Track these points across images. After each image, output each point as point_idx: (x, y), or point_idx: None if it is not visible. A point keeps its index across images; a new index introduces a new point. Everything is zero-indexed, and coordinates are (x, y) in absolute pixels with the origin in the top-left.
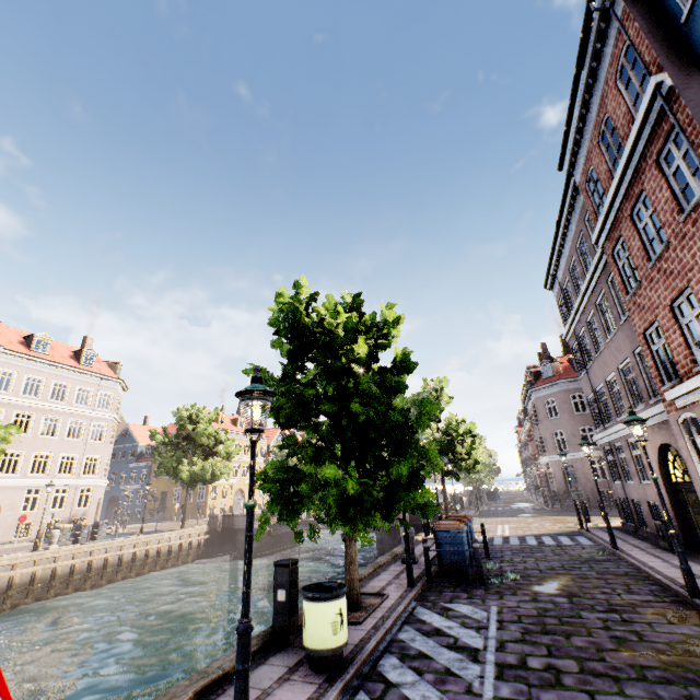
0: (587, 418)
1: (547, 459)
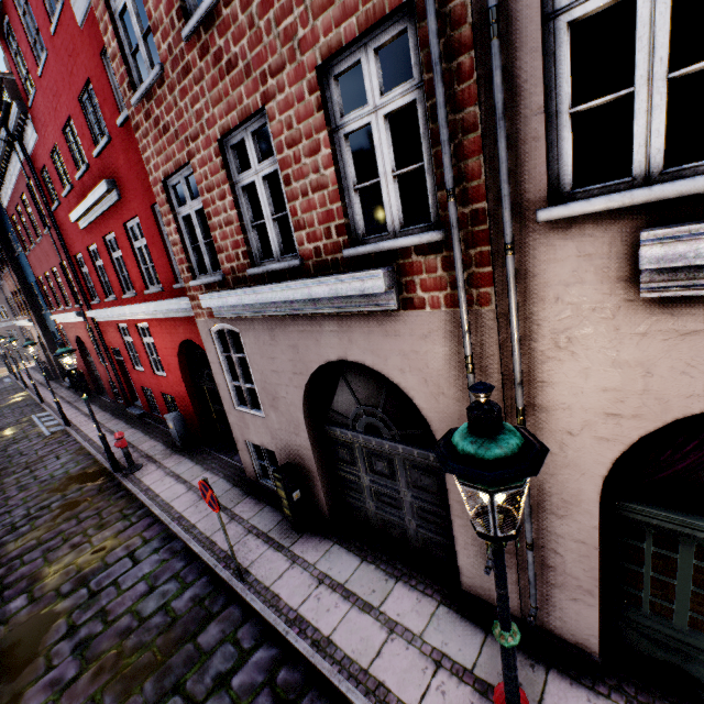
0: None
1: None
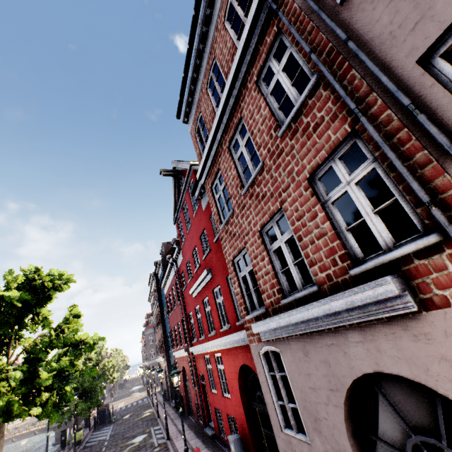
0: None
1: (147, 363)
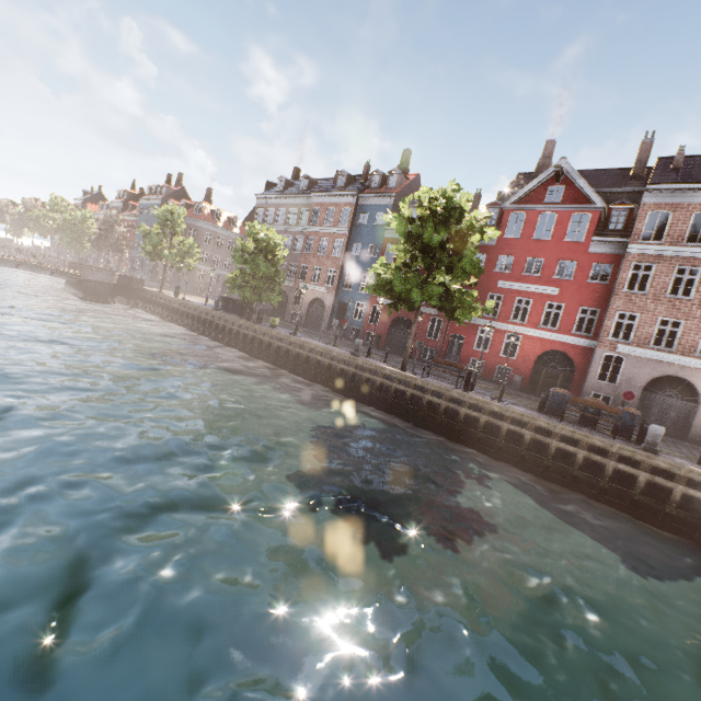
0: (209, 248)
1: None
